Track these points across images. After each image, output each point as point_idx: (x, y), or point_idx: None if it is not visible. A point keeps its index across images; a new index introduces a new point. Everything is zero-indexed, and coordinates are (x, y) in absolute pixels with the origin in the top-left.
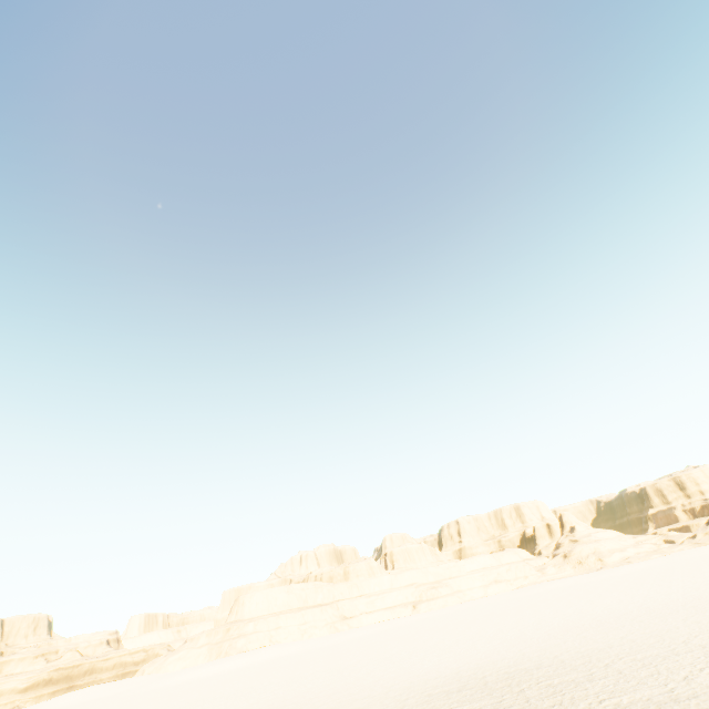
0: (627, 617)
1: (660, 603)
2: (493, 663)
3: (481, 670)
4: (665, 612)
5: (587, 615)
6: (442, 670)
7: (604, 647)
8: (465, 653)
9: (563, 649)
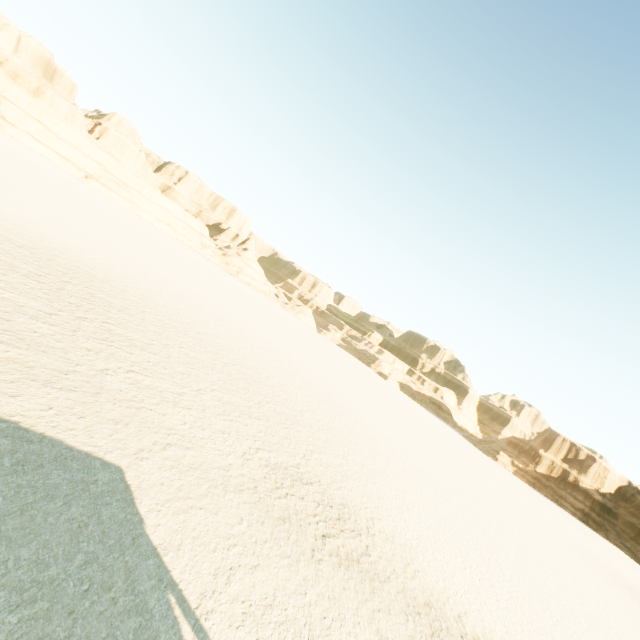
0: (199, 303)
1: (224, 312)
2: (81, 256)
3: (63, 252)
4: (218, 316)
5: (184, 286)
6: (32, 227)
7: (160, 304)
8: (73, 234)
9: (138, 287)
